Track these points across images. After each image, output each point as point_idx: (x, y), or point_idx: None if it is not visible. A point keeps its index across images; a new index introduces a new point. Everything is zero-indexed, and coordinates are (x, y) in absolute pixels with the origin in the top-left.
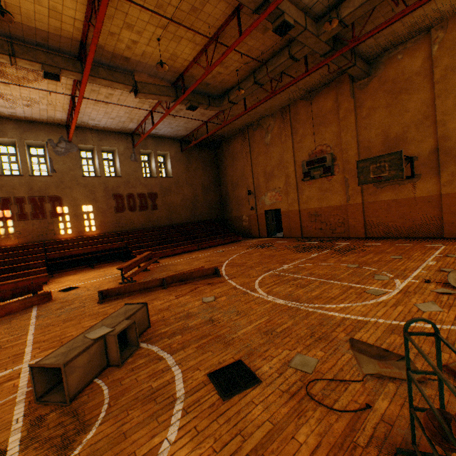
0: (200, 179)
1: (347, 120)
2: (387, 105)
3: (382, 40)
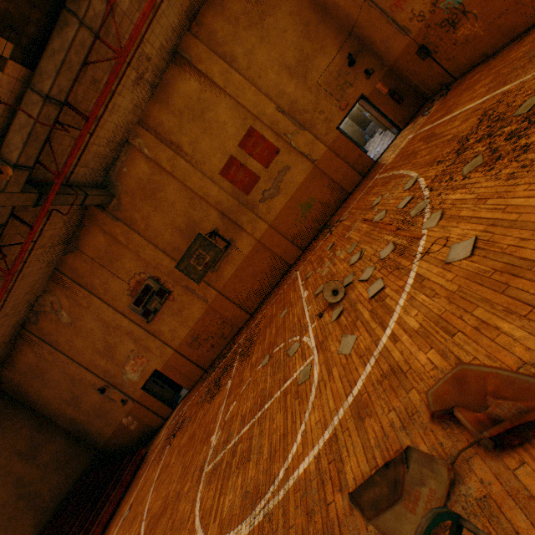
0: (5, 451)
1: (133, 240)
2: (155, 207)
3: (95, 164)
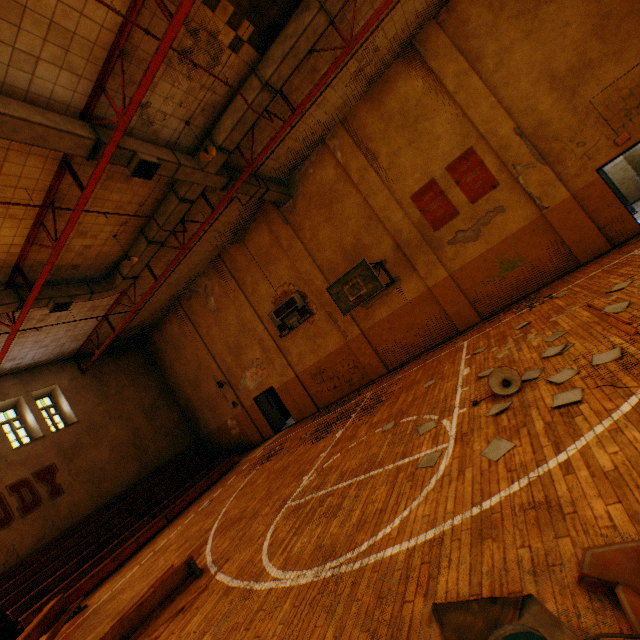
0: (135, 401)
1: (294, 248)
2: (327, 219)
3: (285, 160)
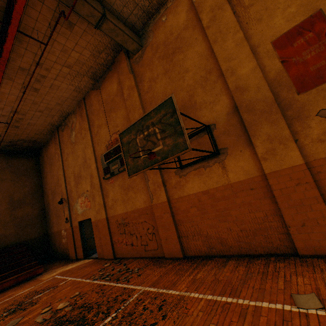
0: (7, 192)
1: (131, 97)
2: (166, 70)
3: None
